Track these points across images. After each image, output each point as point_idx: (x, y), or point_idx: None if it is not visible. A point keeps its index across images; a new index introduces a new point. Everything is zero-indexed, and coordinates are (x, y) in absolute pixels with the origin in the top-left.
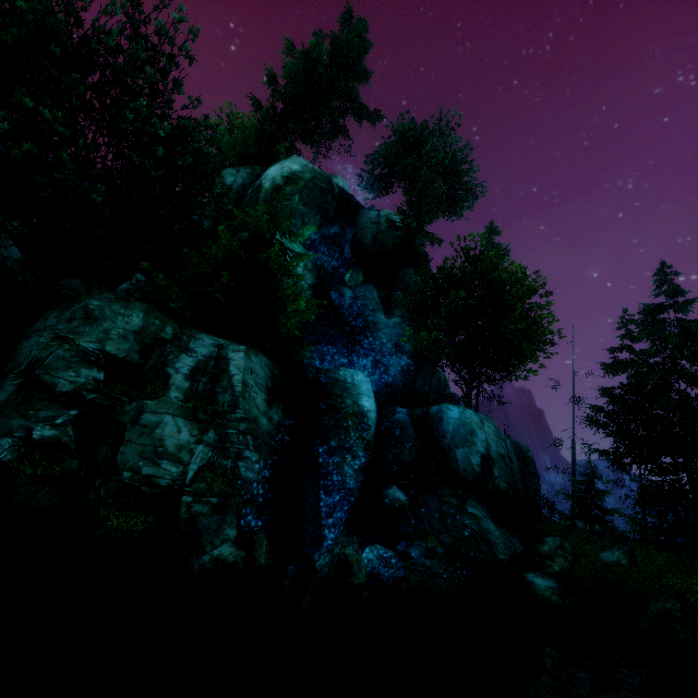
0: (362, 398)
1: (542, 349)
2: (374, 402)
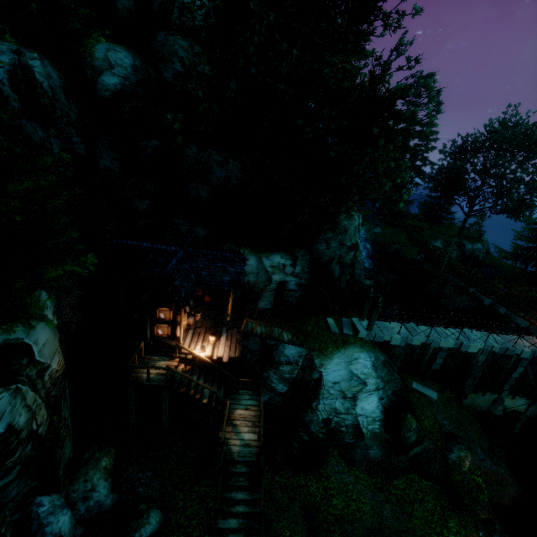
0: None
1: None
2: None
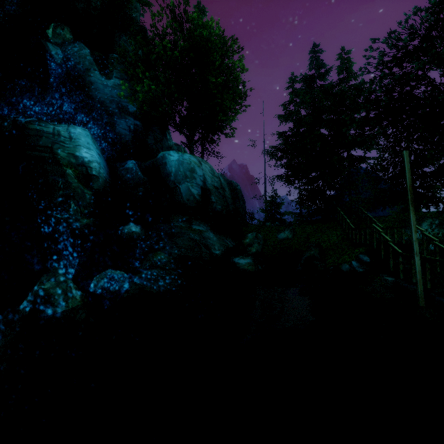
0: (80, 149)
1: (239, 103)
2: (100, 156)
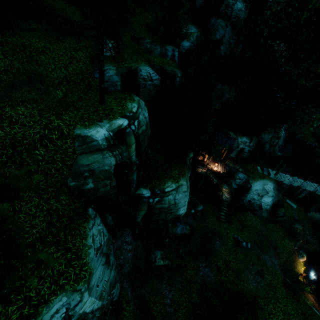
0: None
1: None
2: None
